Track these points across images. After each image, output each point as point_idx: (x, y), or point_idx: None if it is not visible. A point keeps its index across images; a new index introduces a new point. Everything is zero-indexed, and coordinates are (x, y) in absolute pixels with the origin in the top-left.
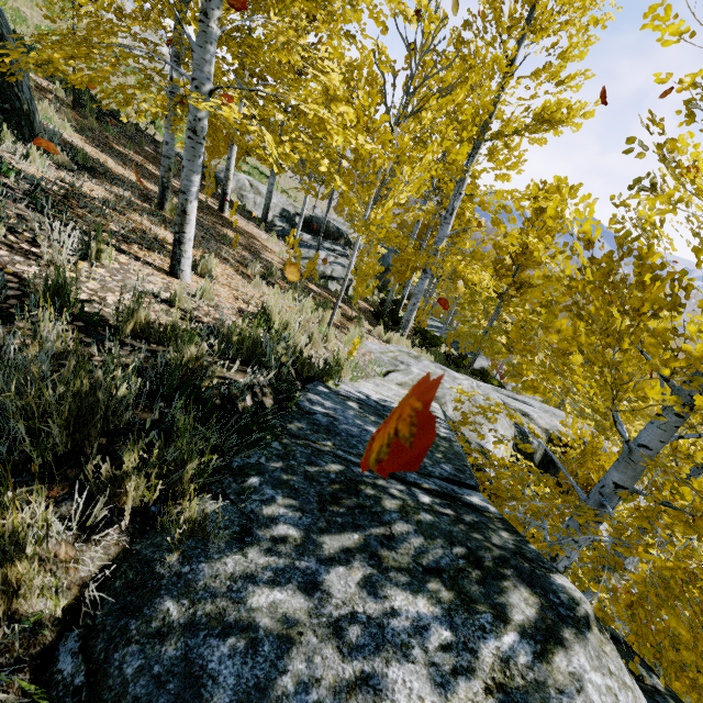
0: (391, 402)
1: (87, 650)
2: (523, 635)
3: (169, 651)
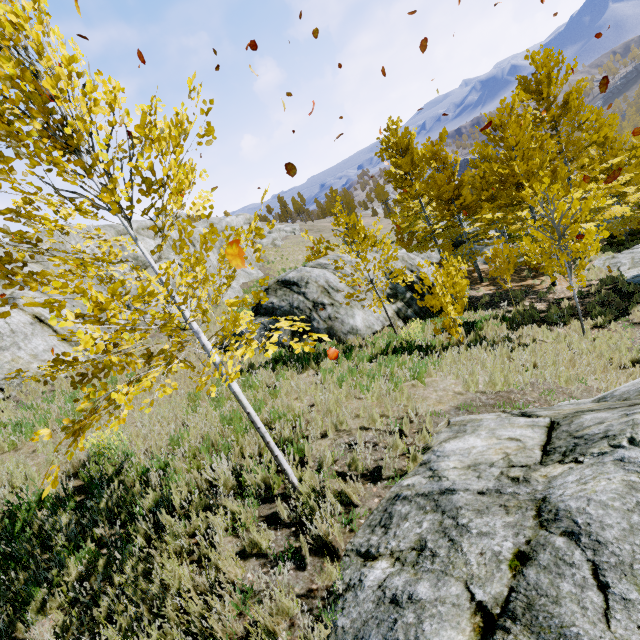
0: None
1: None
2: None
3: None
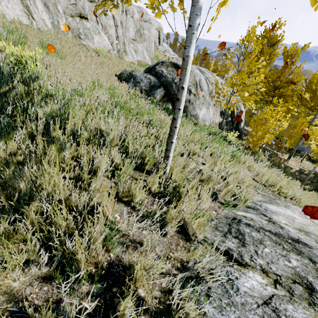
0: None
1: None
2: None
3: None
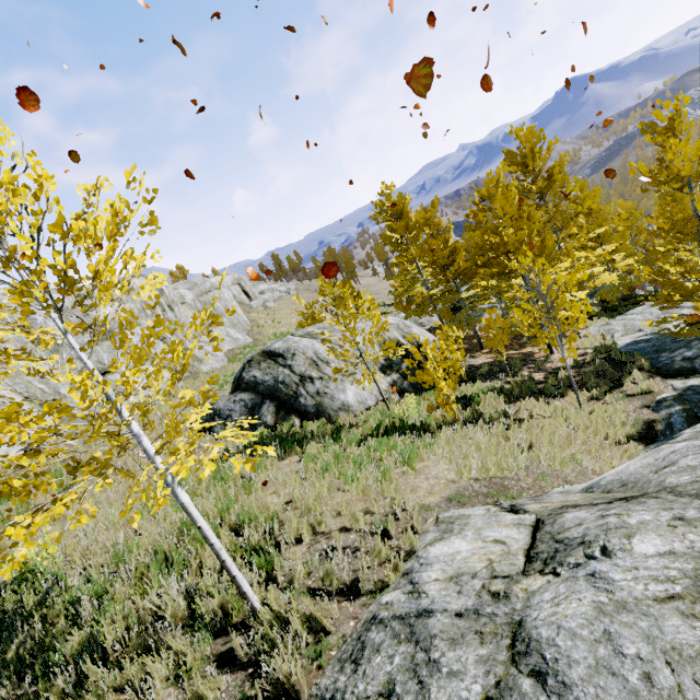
0: (634, 340)
1: (653, 368)
2: (699, 344)
3: (661, 364)
